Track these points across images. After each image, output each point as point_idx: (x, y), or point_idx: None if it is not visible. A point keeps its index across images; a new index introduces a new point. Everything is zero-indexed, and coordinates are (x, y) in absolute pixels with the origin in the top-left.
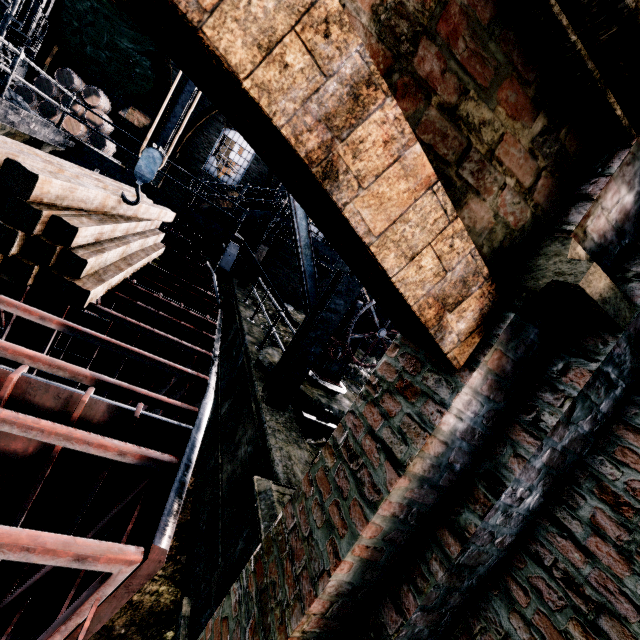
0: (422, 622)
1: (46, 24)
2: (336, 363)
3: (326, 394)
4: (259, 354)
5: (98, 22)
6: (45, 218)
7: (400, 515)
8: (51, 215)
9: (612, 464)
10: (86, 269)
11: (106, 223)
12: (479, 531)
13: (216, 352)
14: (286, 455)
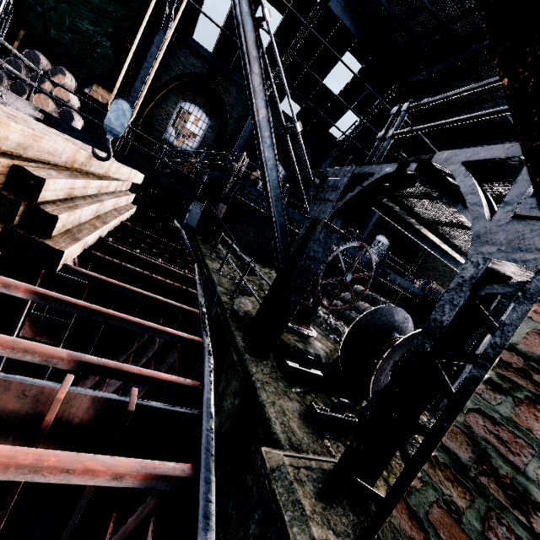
0: None
1: (11, 8)
2: (306, 308)
3: (300, 339)
4: (233, 304)
5: (60, 7)
6: (4, 168)
7: None
8: (11, 165)
9: None
10: (57, 226)
11: (77, 178)
12: None
13: (203, 309)
14: (280, 410)
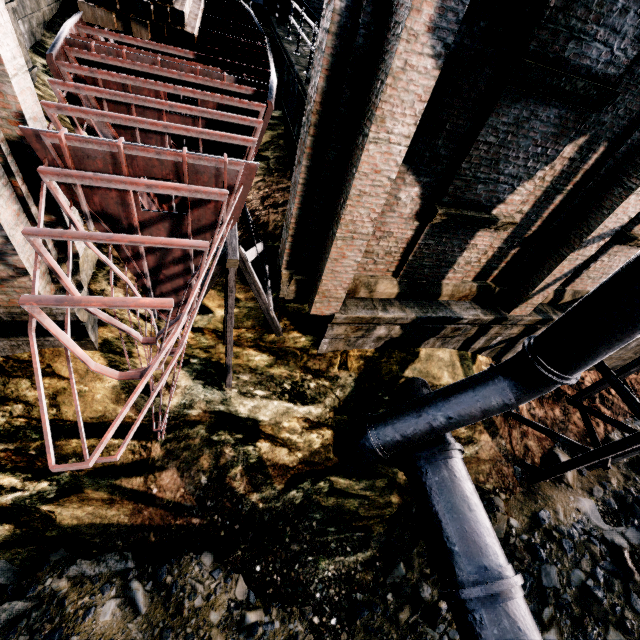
0: (349, 93)
1: None
2: None
3: None
4: (307, 75)
5: None
6: None
7: (334, 53)
8: None
9: (394, 0)
10: (185, 19)
11: None
12: (356, 47)
13: (271, 59)
14: None
